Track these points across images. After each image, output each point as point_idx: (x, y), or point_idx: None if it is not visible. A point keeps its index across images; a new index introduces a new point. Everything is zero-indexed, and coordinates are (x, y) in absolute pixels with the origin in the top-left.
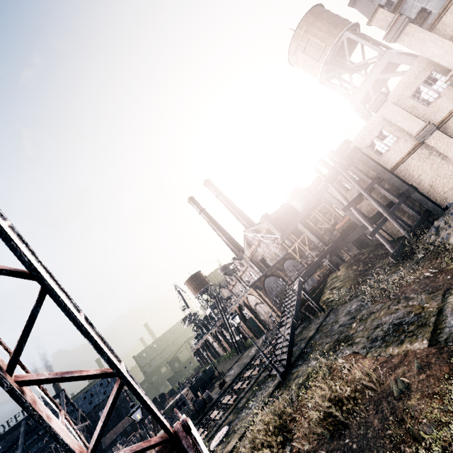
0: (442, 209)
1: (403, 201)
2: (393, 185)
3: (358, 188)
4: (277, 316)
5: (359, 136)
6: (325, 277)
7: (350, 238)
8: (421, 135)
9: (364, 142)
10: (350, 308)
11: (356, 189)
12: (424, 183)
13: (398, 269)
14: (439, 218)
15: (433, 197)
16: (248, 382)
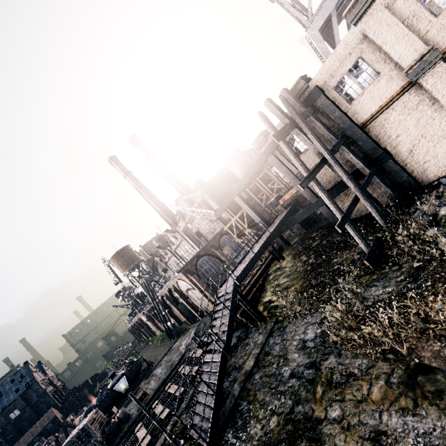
0: (419, 185)
1: (376, 172)
2: (363, 148)
3: (321, 150)
4: (211, 303)
5: (325, 67)
6: (267, 266)
7: (298, 218)
8: (417, 68)
9: (331, 79)
10: (305, 337)
11: (318, 151)
12: (402, 147)
13: (375, 278)
14: (432, 200)
15: (410, 167)
16: (168, 413)
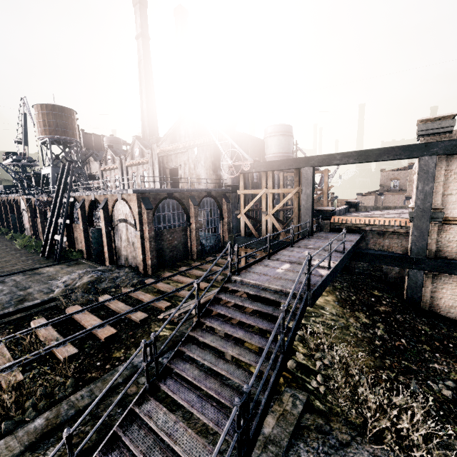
0: None
1: None
2: None
3: None
4: (141, 259)
5: None
6: None
7: (368, 257)
8: None
9: None
10: None
11: None
12: None
13: None
14: None
15: None
16: None
